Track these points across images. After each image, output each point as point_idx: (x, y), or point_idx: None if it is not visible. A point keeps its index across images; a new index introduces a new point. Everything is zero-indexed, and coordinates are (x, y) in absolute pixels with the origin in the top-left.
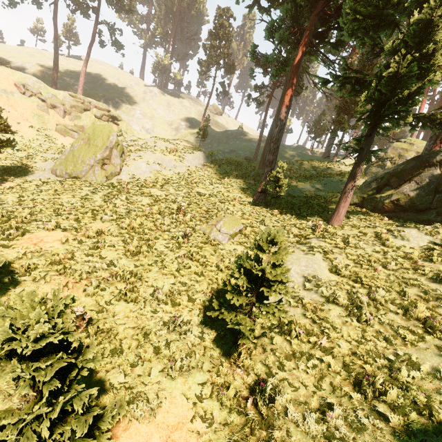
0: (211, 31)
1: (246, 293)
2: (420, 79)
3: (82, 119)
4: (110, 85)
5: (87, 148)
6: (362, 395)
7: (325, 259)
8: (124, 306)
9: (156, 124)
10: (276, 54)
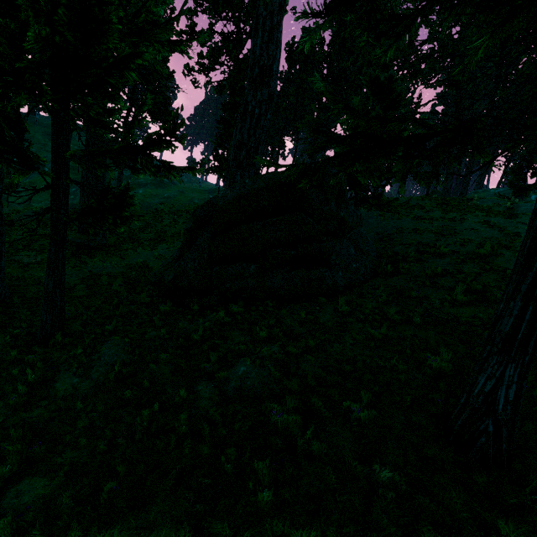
0: None
1: None
2: (39, 85)
3: None
4: None
5: None
6: None
7: None
8: None
9: None
10: None
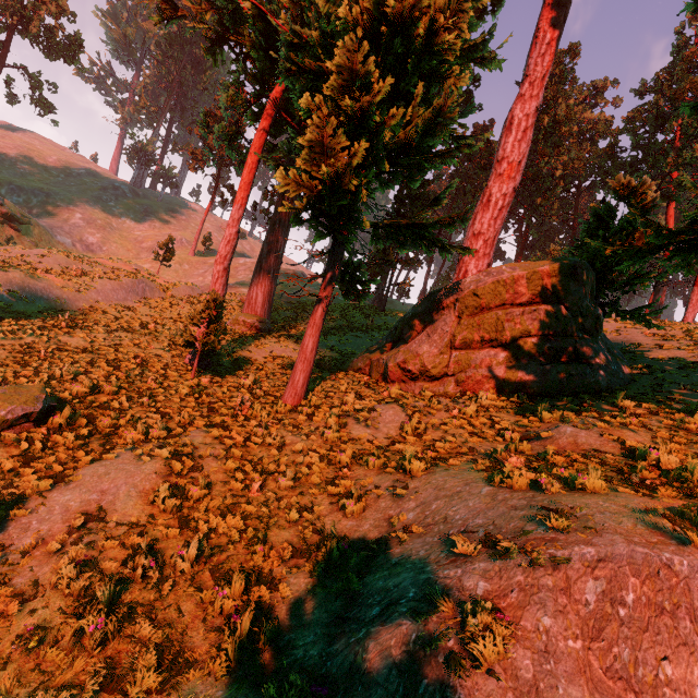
0: (211, 111)
1: None
2: (376, 164)
3: None
4: (33, 168)
5: None
6: None
7: (167, 472)
8: None
9: (111, 238)
10: (229, 127)
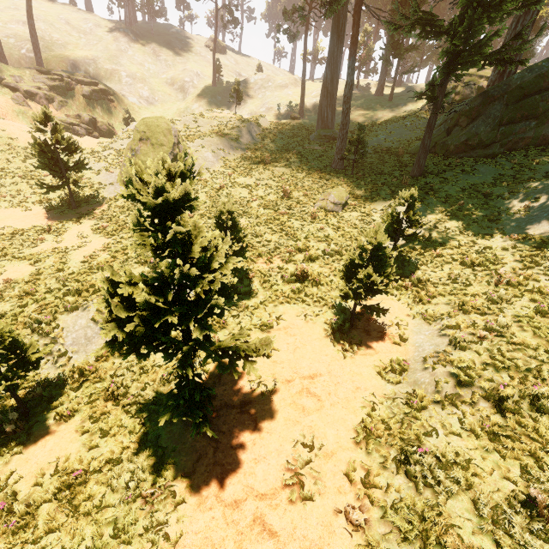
0: None
1: (387, 236)
2: (488, 23)
3: (70, 105)
4: (63, 36)
5: (152, 149)
6: (465, 266)
7: (422, 206)
8: (313, 263)
9: (154, 88)
10: None
